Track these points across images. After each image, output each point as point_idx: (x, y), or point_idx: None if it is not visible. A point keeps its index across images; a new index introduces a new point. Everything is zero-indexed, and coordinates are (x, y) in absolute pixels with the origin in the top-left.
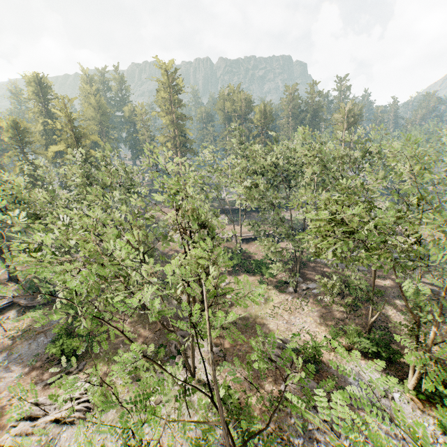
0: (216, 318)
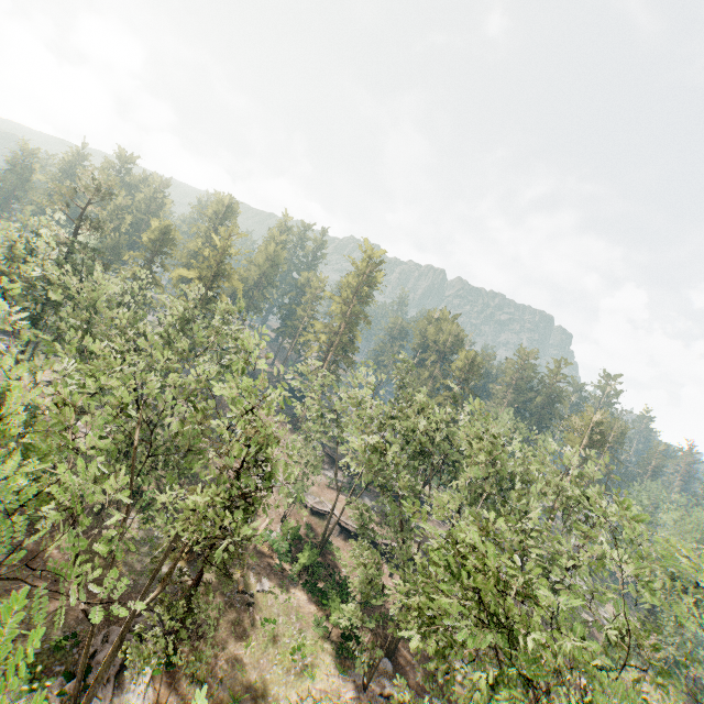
0: None
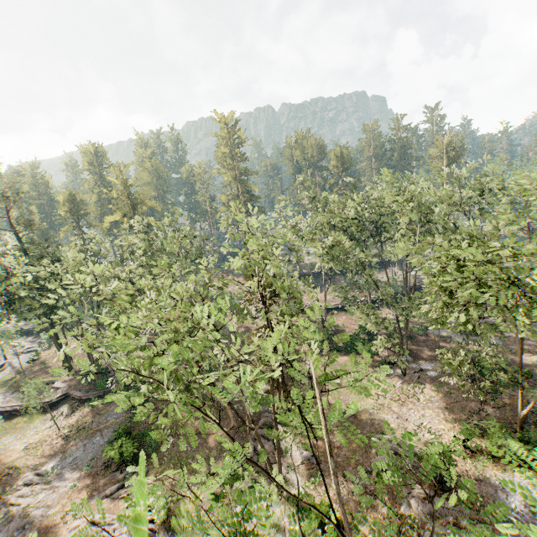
0: (332, 411)
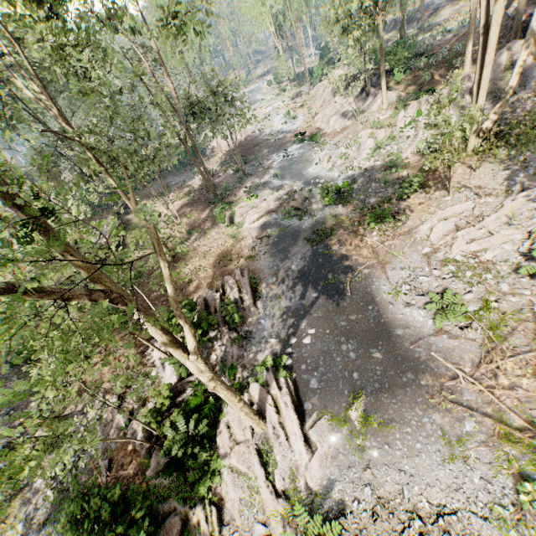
0: None
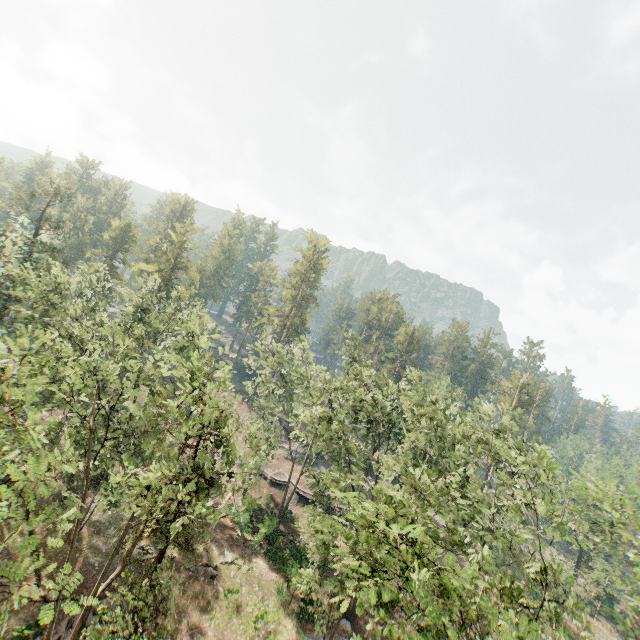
0: None
